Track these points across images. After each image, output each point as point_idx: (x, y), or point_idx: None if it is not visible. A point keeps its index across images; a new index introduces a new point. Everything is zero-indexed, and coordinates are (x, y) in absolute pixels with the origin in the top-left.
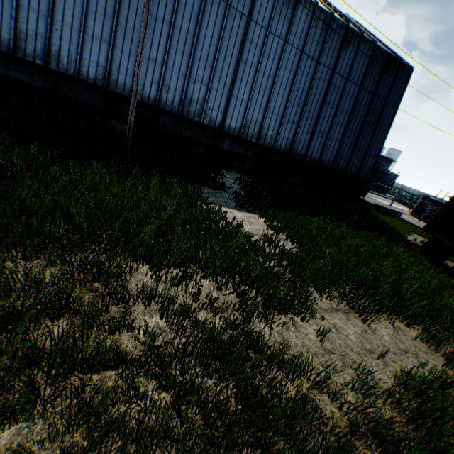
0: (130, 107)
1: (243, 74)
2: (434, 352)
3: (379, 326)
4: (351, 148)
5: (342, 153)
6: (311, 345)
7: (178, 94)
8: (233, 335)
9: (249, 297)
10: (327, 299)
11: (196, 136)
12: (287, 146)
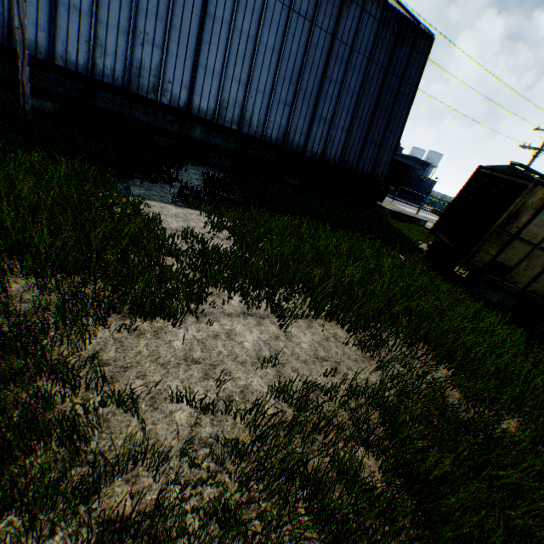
0: (20, 64)
1: (212, 34)
2: (370, 360)
3: (305, 333)
4: (362, 140)
5: (351, 146)
6: (165, 354)
7: (120, 60)
8: (1, 340)
9: (85, 296)
10: (241, 302)
11: (155, 121)
12: (280, 136)
